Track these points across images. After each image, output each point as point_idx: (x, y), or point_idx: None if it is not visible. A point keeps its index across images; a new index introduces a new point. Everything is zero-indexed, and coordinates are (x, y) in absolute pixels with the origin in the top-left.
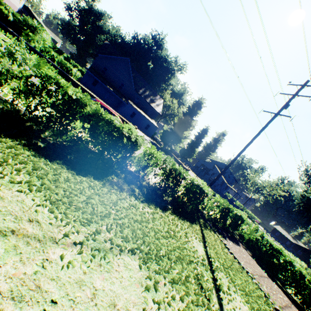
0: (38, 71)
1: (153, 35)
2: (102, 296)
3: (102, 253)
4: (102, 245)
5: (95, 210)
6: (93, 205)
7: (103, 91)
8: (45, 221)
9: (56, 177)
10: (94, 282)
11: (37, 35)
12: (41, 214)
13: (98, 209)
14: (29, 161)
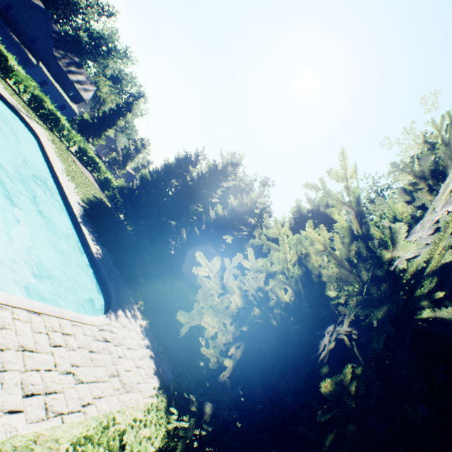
0: None
1: (101, 3)
2: None
3: None
4: None
5: None
6: None
7: (2, 34)
8: None
9: None
10: None
11: None
12: None
13: None
14: None
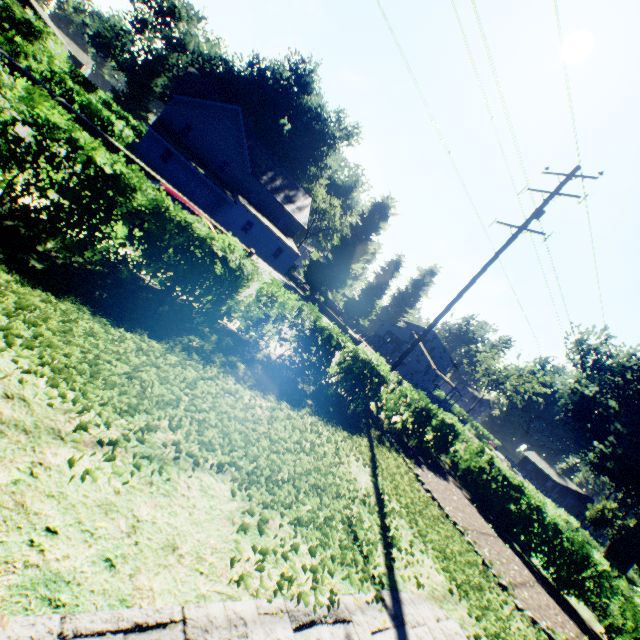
0: (30, 112)
1: (293, 63)
2: (151, 531)
3: (156, 464)
4: (157, 451)
5: (147, 392)
6: (145, 383)
7: (185, 175)
8: (40, 401)
9: (67, 326)
10: (135, 509)
11: (33, 43)
12: (31, 387)
13: (154, 390)
14: (10, 292)
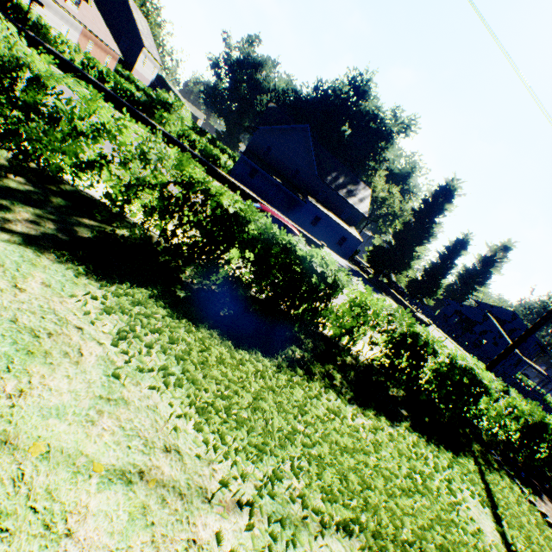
0: (179, 174)
1: (351, 78)
2: None
3: (288, 529)
4: (286, 508)
5: (268, 425)
6: (264, 412)
7: (266, 185)
8: (189, 451)
9: (204, 356)
10: None
11: (173, 114)
12: (182, 434)
13: (274, 422)
14: (165, 327)
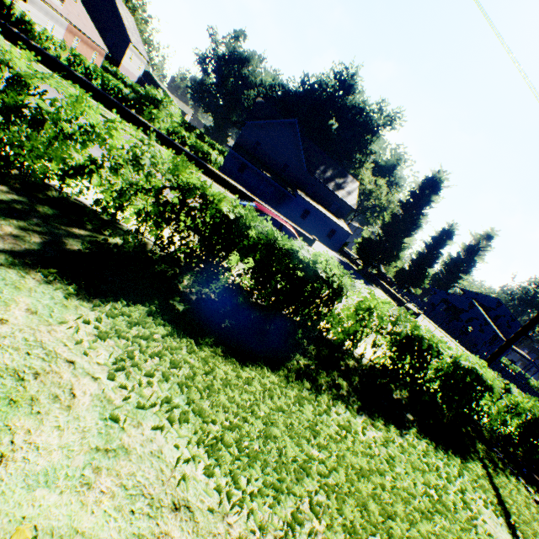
0: (175, 179)
1: (337, 72)
2: None
3: None
4: None
5: (281, 455)
6: (276, 439)
7: (255, 180)
8: (200, 504)
9: (209, 380)
10: None
11: (162, 110)
12: (191, 482)
13: (287, 451)
14: (165, 349)
